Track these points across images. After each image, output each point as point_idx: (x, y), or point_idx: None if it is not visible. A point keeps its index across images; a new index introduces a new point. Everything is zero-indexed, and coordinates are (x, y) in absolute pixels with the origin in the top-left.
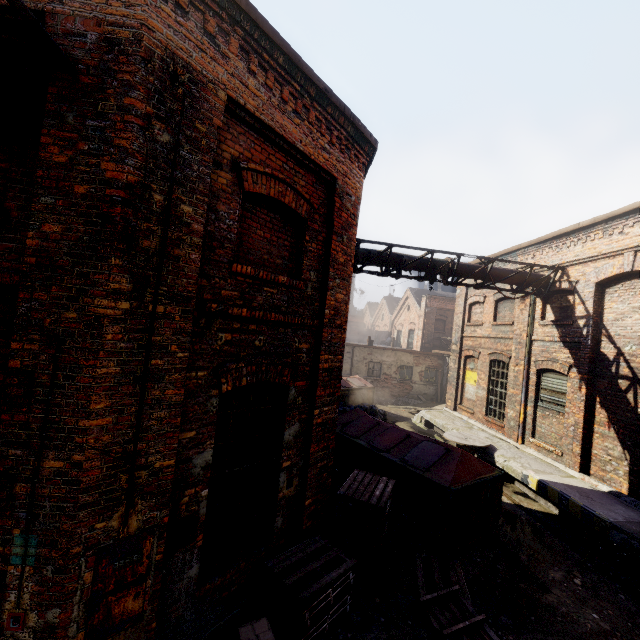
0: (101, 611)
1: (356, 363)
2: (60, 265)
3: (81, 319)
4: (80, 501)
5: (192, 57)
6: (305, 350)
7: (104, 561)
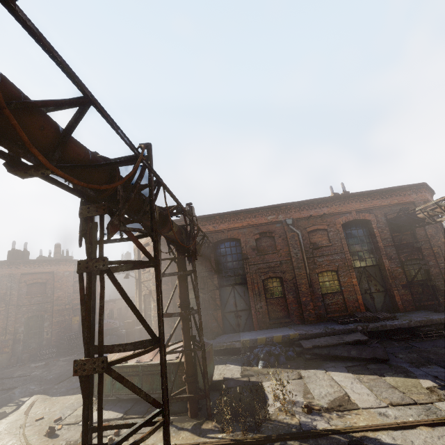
0: (2, 350)
1: None
2: None
3: None
4: None
5: (14, 272)
6: (50, 307)
7: (2, 343)
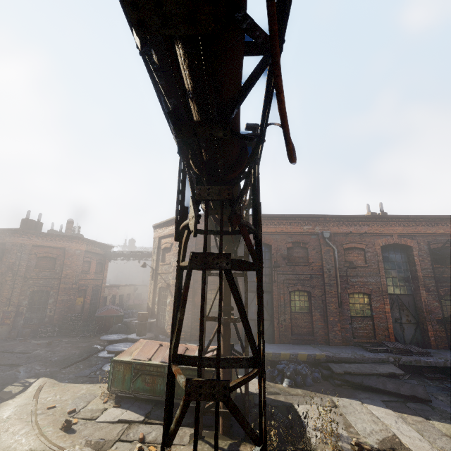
0: (3, 321)
1: None
2: (3, 274)
3: (5, 280)
4: (2, 304)
5: (25, 242)
6: (56, 283)
7: (4, 313)
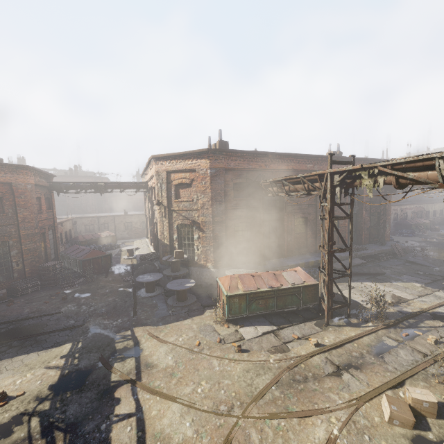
0: None
1: (117, 224)
2: None
3: None
4: None
5: None
6: (14, 231)
7: None
